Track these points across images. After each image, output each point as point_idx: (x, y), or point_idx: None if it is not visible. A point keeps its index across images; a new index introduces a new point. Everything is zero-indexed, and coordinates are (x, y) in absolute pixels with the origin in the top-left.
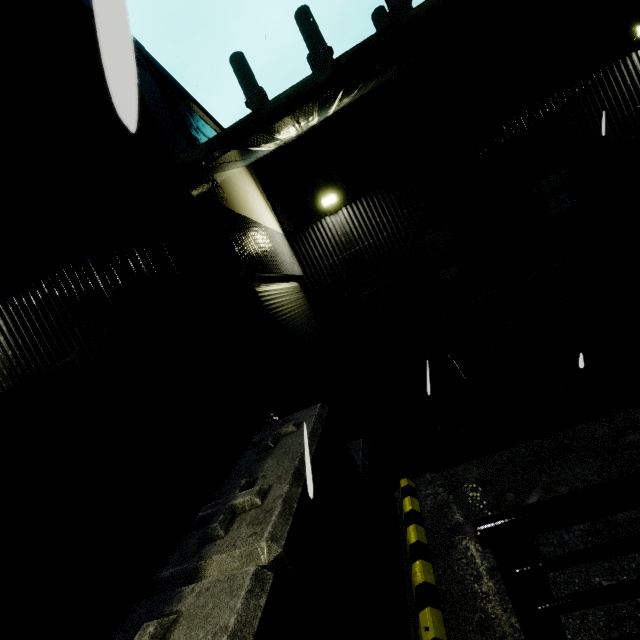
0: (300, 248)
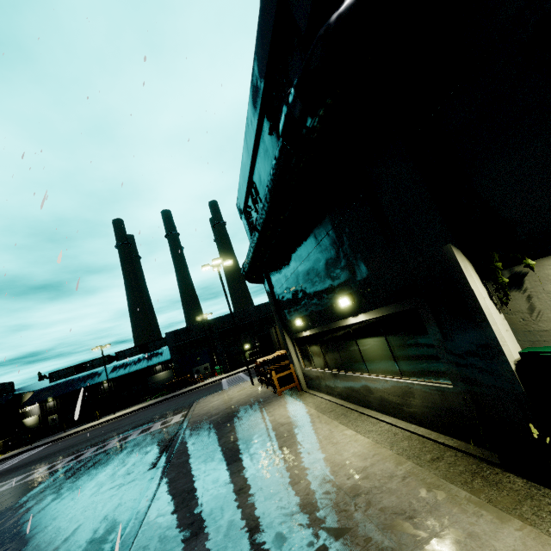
0: (42, 408)
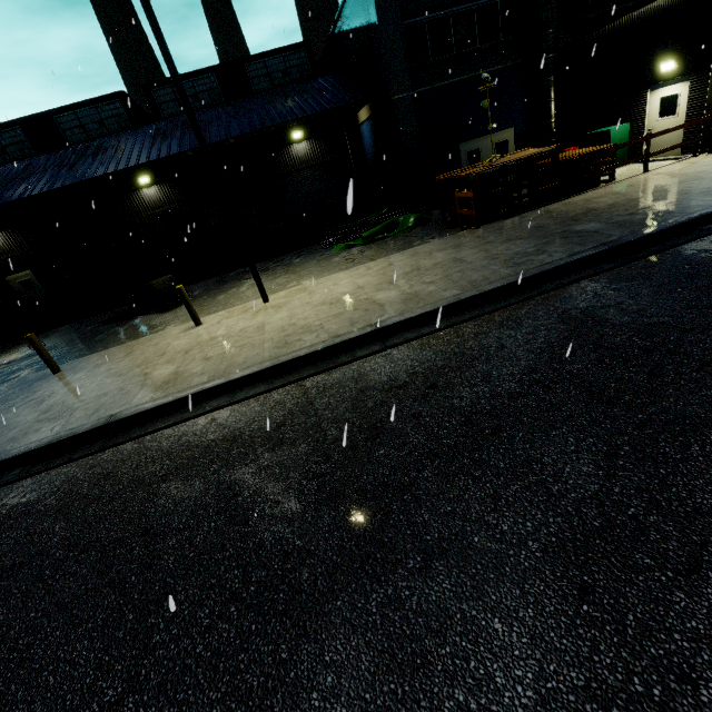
0: None
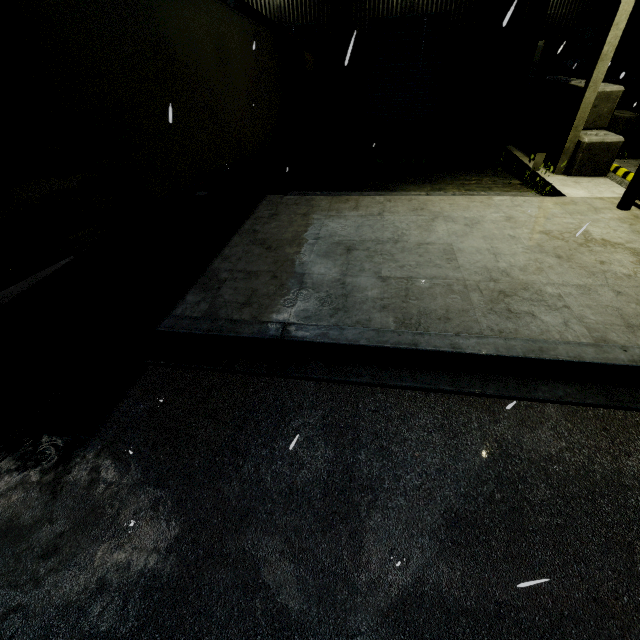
0: None
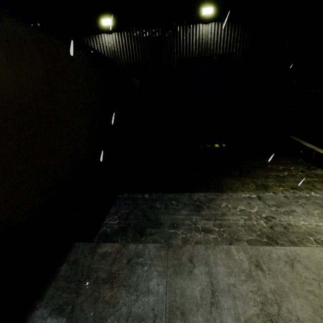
0: None
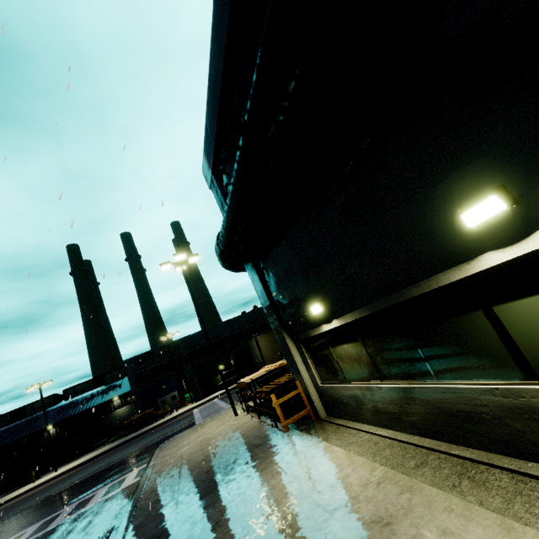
0: None
